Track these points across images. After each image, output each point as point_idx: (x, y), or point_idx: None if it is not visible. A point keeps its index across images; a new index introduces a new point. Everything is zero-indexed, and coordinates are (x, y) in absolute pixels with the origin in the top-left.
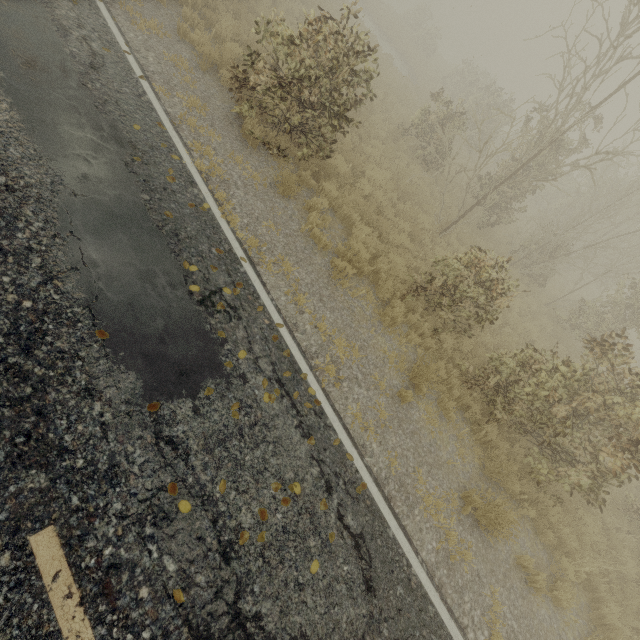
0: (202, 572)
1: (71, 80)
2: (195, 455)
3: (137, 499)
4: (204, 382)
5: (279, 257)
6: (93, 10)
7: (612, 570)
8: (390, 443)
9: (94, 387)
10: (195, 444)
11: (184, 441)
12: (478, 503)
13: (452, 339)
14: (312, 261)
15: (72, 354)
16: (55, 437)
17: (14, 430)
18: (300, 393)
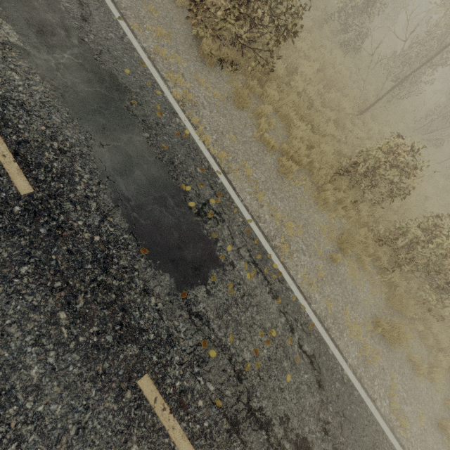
0: (228, 389)
1: (73, 38)
2: (213, 321)
3: (186, 353)
4: (209, 272)
5: (241, 163)
6: None
7: None
8: (326, 292)
9: (148, 288)
10: (211, 314)
11: (205, 313)
12: (385, 326)
13: (368, 208)
14: (264, 161)
15: (130, 268)
16: (135, 323)
17: (113, 322)
18: (268, 268)
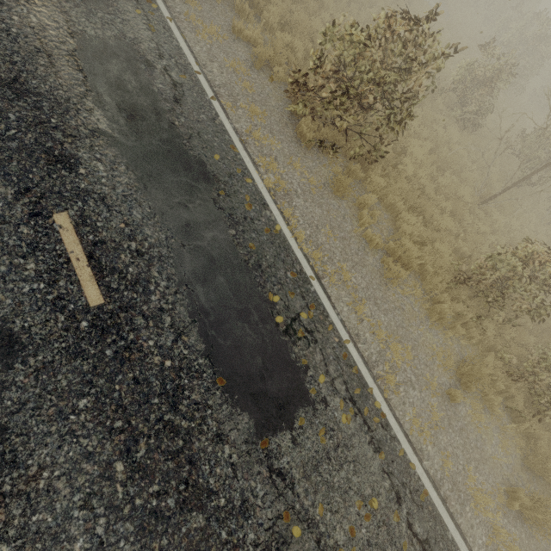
0: None
1: (163, 122)
2: (298, 483)
3: (263, 528)
4: (296, 412)
5: (338, 265)
6: (167, 33)
7: None
8: (442, 443)
9: (222, 432)
10: (297, 473)
11: (289, 471)
12: (524, 500)
13: (495, 326)
14: (365, 262)
15: (203, 404)
16: (203, 481)
17: (177, 479)
18: (368, 408)
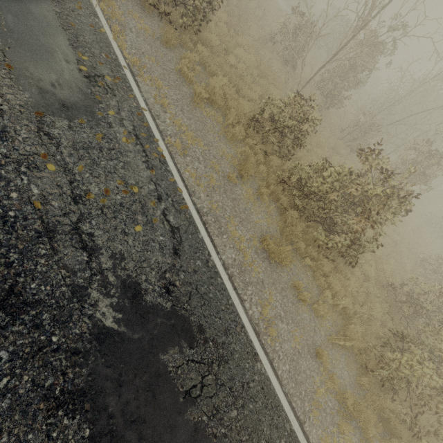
0: (57, 201)
1: None
2: (64, 147)
3: (18, 152)
4: (79, 116)
5: (155, 78)
6: None
7: (364, 311)
8: (215, 198)
9: None
10: (66, 142)
11: (58, 138)
12: (270, 243)
13: (277, 160)
14: (180, 89)
15: None
16: None
17: None
18: (151, 147)
